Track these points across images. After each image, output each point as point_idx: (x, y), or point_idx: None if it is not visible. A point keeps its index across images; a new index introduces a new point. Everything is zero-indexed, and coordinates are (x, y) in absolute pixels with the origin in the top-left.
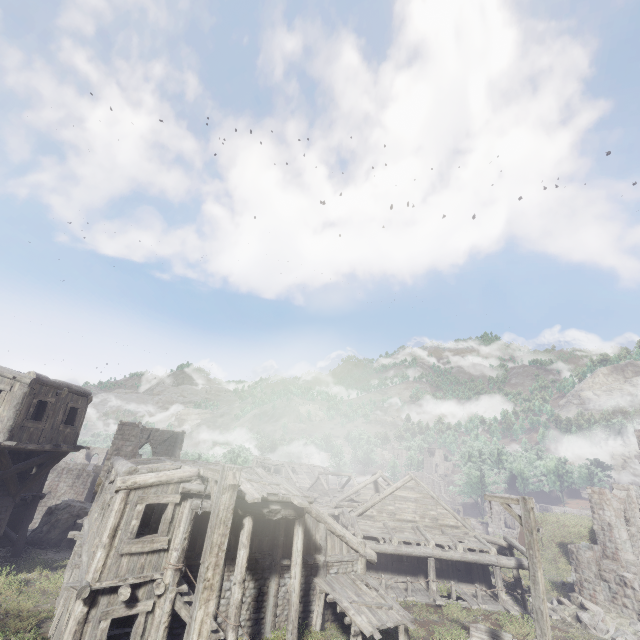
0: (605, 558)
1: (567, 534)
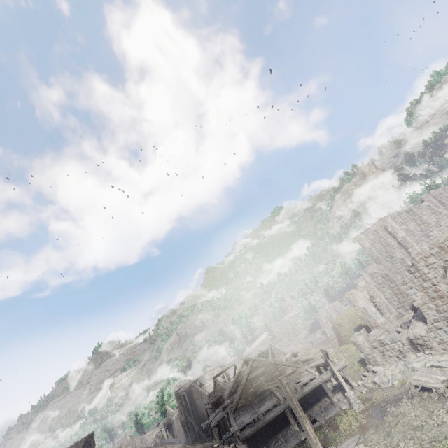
0: (373, 328)
1: (355, 321)
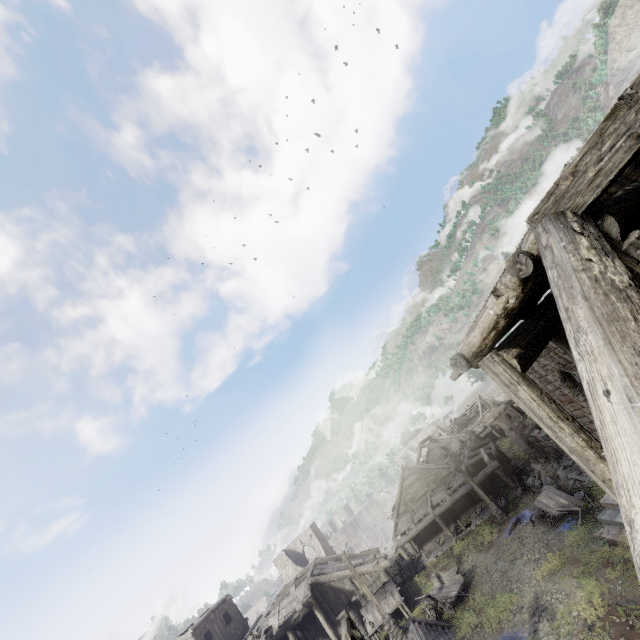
0: None
1: None
